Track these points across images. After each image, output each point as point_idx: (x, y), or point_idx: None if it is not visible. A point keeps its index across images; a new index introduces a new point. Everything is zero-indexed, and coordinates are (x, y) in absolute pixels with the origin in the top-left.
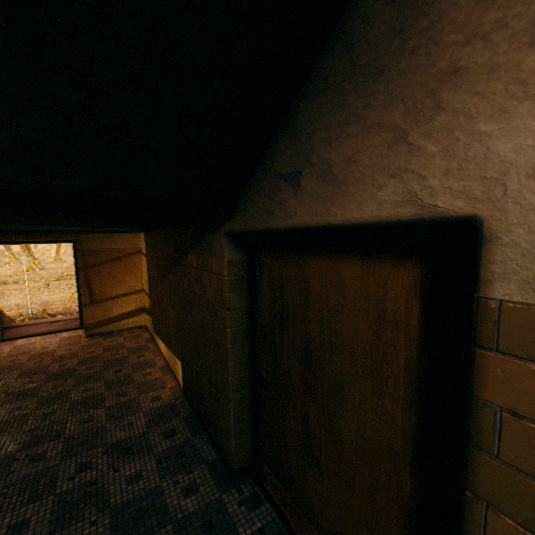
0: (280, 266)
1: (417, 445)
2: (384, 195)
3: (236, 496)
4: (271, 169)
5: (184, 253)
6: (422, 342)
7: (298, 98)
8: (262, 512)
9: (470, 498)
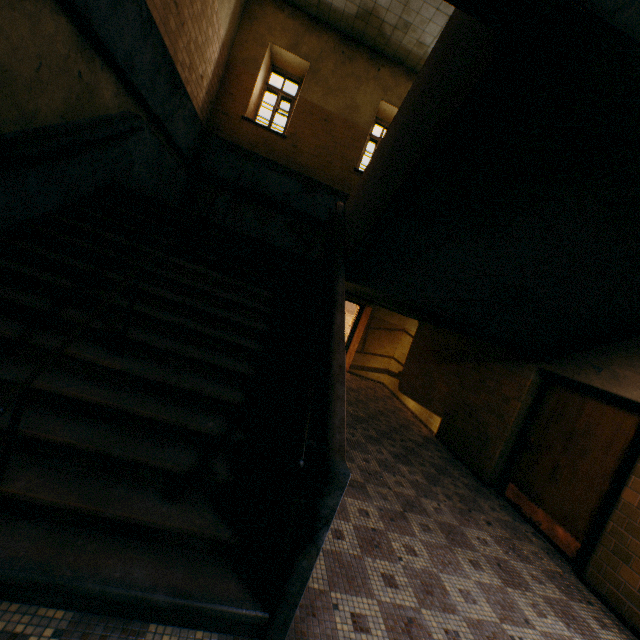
0: (567, 395)
1: (615, 472)
2: (634, 393)
3: (487, 490)
4: (585, 358)
5: (482, 359)
6: (631, 440)
7: (612, 344)
8: (502, 501)
9: (629, 476)
